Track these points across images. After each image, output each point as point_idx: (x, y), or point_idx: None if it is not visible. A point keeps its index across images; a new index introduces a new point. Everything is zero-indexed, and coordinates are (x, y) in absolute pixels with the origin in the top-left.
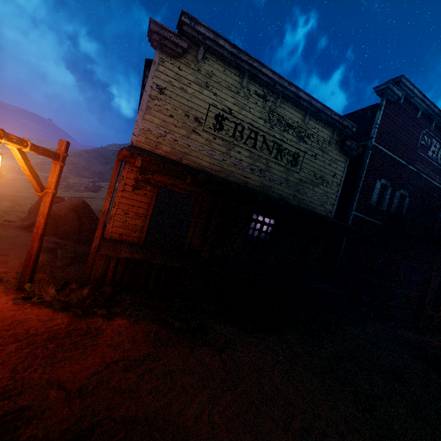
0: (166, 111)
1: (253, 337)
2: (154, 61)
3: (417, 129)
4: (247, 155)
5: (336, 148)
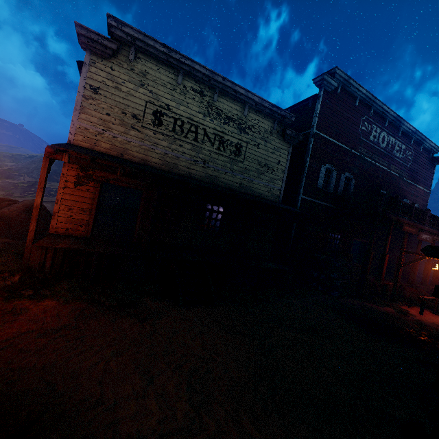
0: (102, 110)
1: (183, 309)
2: (85, 63)
3: (357, 116)
4: (189, 148)
5: (278, 137)
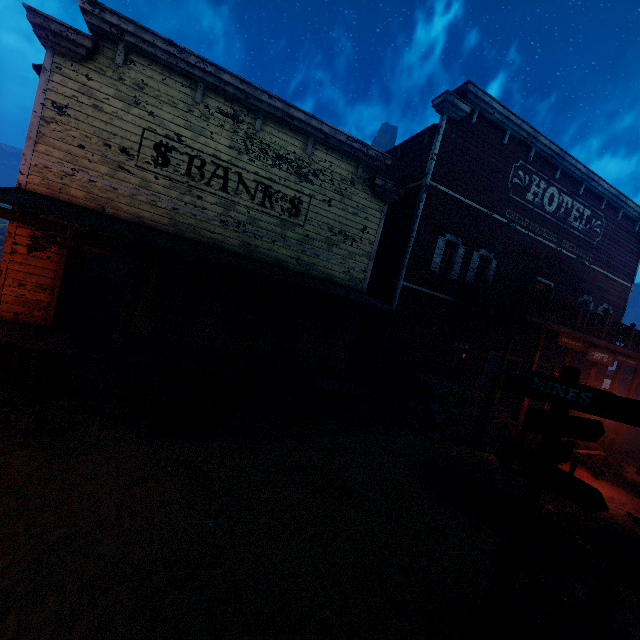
0: (72, 140)
1: (143, 442)
2: (45, 68)
3: (506, 161)
4: (214, 201)
5: (365, 190)
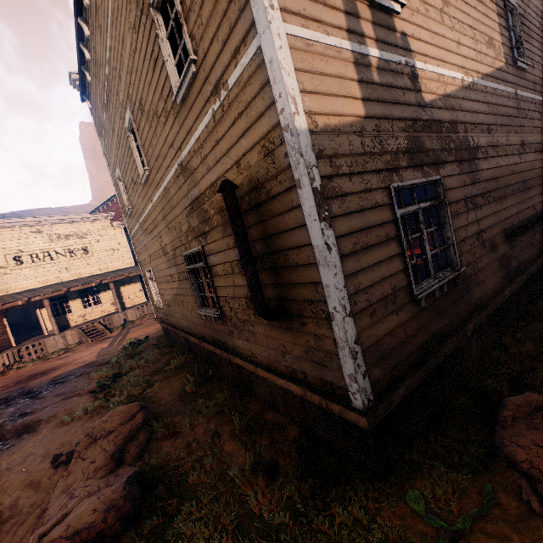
0: None
1: (92, 342)
2: None
3: None
4: (51, 266)
5: (110, 229)
